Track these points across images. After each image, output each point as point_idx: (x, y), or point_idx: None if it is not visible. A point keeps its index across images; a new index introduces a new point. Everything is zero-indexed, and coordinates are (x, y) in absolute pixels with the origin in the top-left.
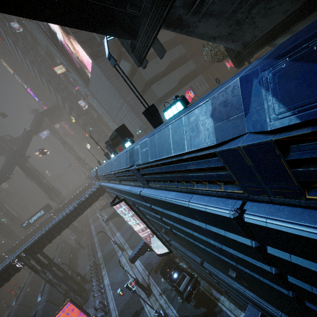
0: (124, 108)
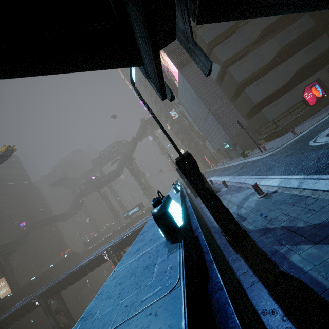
0: (209, 118)
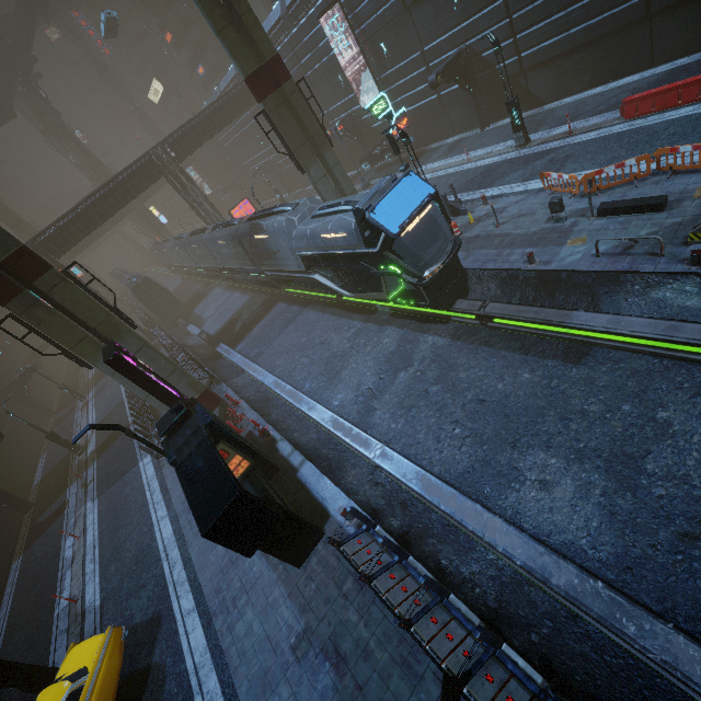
0: None
